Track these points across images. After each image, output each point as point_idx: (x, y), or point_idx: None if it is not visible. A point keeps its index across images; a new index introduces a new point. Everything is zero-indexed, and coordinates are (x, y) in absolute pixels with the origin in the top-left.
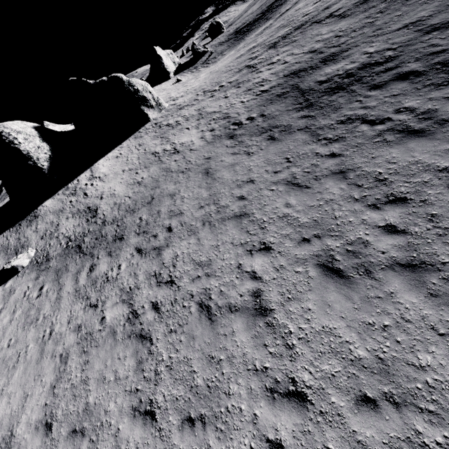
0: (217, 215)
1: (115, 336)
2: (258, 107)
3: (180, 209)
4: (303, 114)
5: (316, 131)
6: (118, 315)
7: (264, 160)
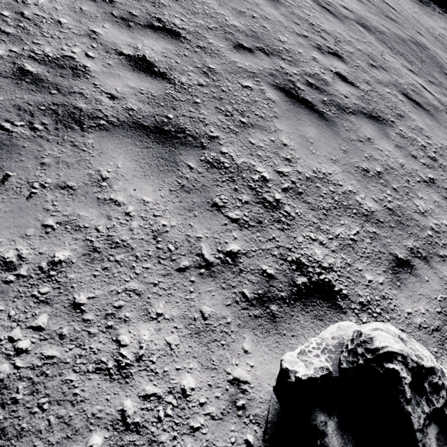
0: None
1: None
2: None
3: None
4: None
5: None
6: None
7: None
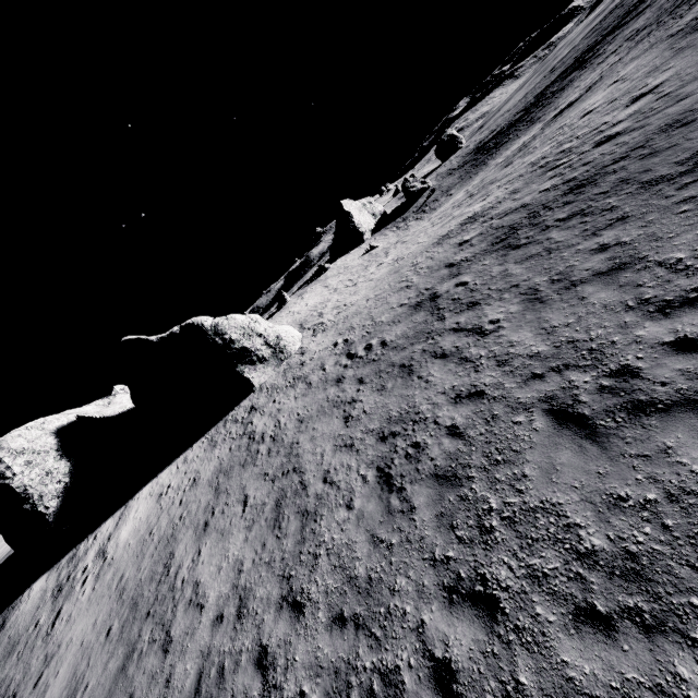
0: None
1: None
2: (348, 644)
3: None
4: None
5: None
6: None
7: None
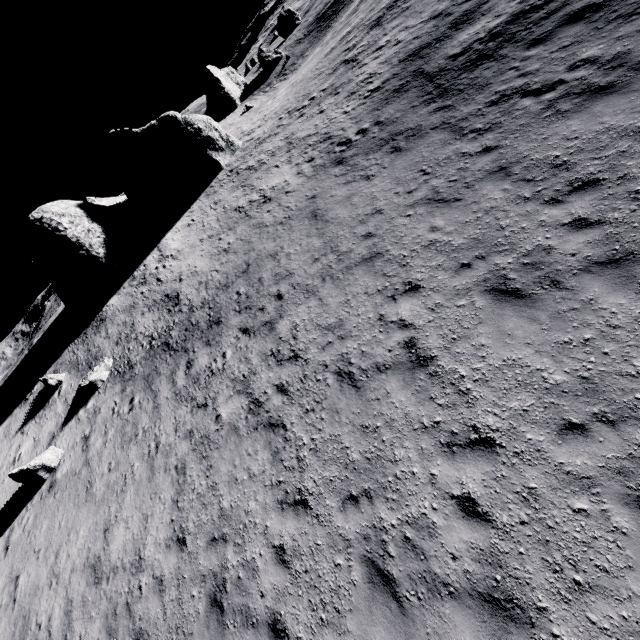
0: (340, 264)
1: (238, 432)
2: (370, 114)
3: (288, 269)
4: (436, 107)
5: (458, 124)
6: (235, 409)
7: (390, 180)
